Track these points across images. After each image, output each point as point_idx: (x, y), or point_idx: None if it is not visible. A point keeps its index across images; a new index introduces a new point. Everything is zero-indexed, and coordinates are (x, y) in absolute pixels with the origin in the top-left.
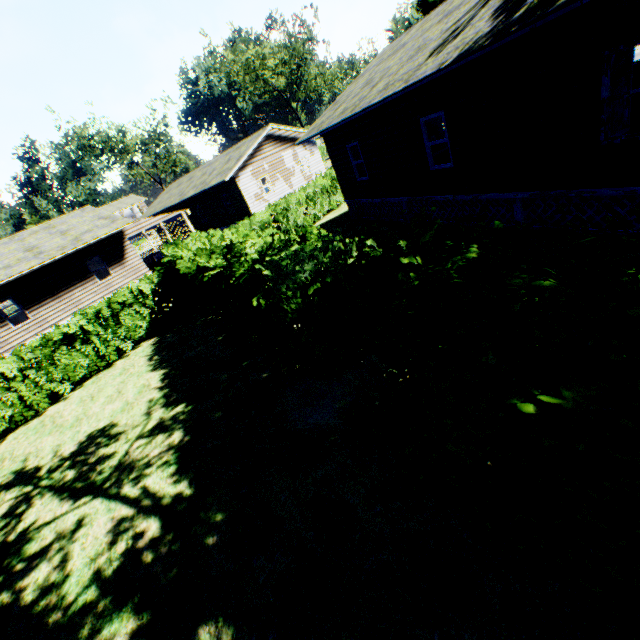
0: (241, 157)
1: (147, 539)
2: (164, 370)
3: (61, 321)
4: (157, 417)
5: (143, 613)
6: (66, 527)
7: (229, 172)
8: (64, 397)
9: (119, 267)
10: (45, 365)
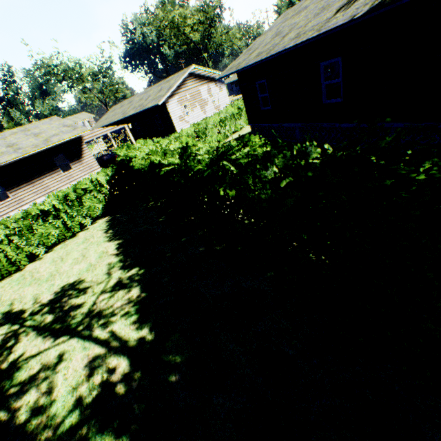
0: (171, 88)
1: (119, 374)
2: (118, 241)
3: (34, 201)
4: (116, 277)
5: (122, 437)
6: (49, 360)
7: (162, 98)
8: (39, 257)
9: (78, 163)
10: (25, 233)
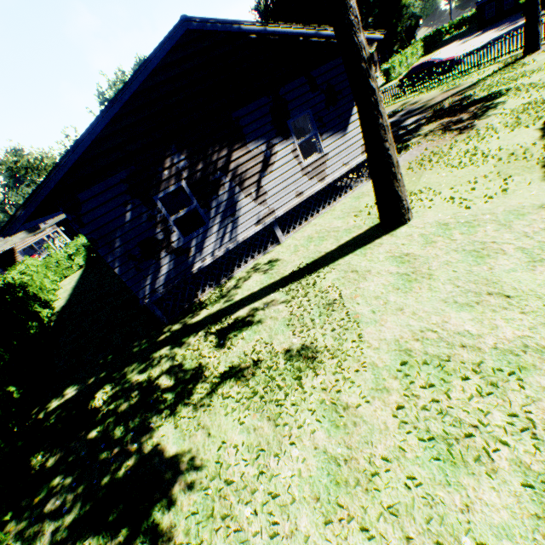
0: None
1: None
2: None
3: None
4: None
5: None
6: None
7: None
8: None
9: None
10: None
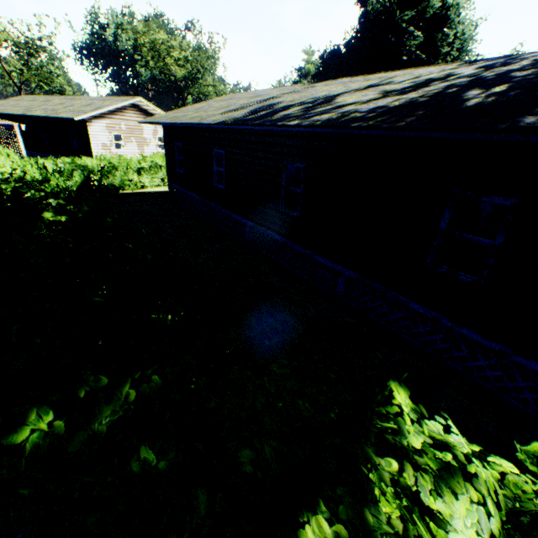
0: (101, 108)
1: None
2: None
3: None
4: None
5: None
6: None
7: (82, 114)
8: None
9: None
10: None
